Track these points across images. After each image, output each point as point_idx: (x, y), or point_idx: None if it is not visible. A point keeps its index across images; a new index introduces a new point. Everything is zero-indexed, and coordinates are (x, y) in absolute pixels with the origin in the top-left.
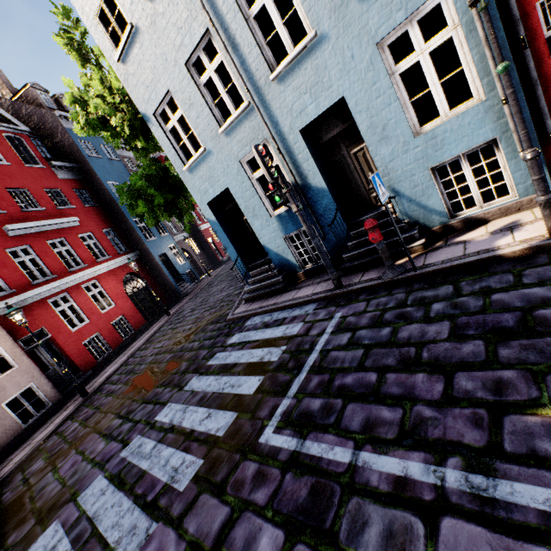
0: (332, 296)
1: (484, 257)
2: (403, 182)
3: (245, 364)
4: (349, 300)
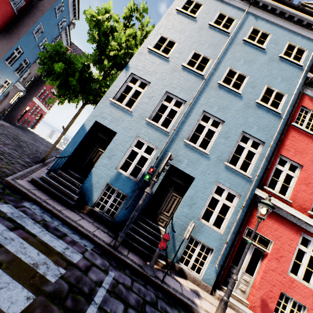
0: (108, 250)
1: (193, 306)
2: (179, 228)
3: (14, 256)
4: (119, 266)
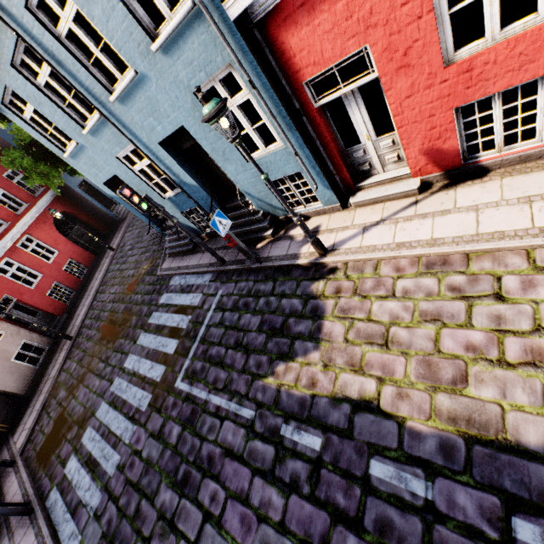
0: (220, 271)
1: (291, 264)
2: (251, 188)
3: (170, 328)
4: (228, 278)
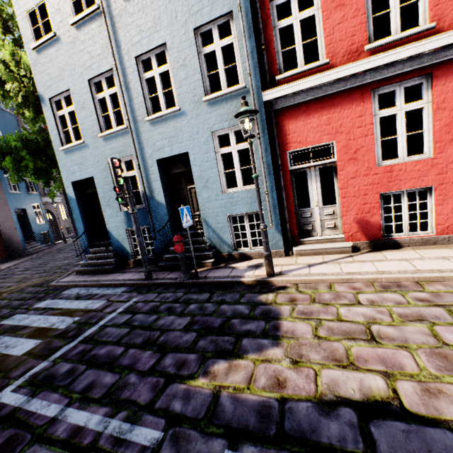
0: (141, 284)
1: (234, 280)
2: (212, 217)
3: (35, 328)
4: (150, 290)
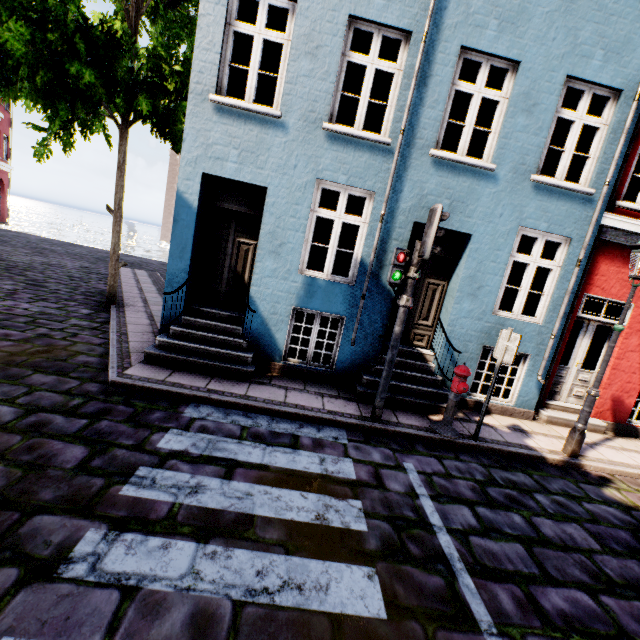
0: (369, 429)
1: (534, 454)
2: (460, 341)
3: (284, 524)
4: (404, 445)
